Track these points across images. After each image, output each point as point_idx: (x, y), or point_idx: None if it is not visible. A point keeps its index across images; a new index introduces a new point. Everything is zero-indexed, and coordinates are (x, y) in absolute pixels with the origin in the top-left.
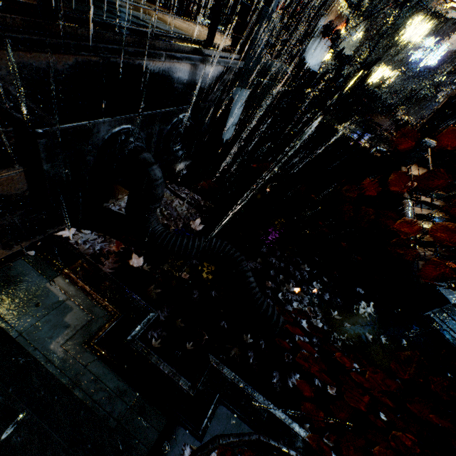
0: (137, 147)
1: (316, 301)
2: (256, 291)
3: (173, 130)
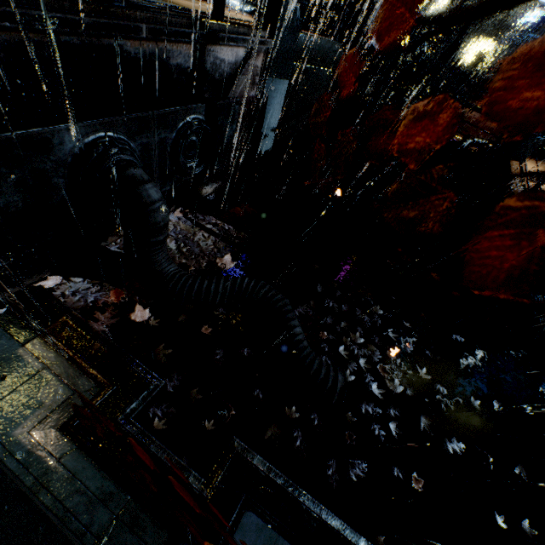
0: (122, 161)
1: (394, 356)
2: (304, 346)
3: (180, 139)
